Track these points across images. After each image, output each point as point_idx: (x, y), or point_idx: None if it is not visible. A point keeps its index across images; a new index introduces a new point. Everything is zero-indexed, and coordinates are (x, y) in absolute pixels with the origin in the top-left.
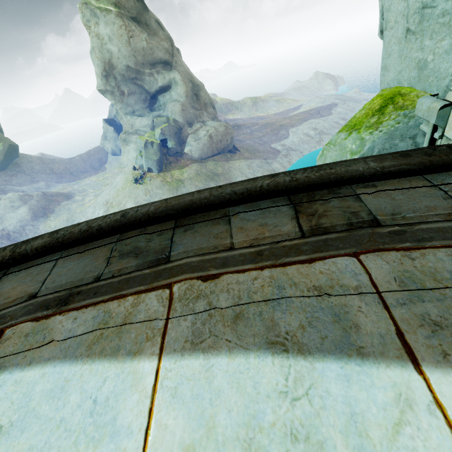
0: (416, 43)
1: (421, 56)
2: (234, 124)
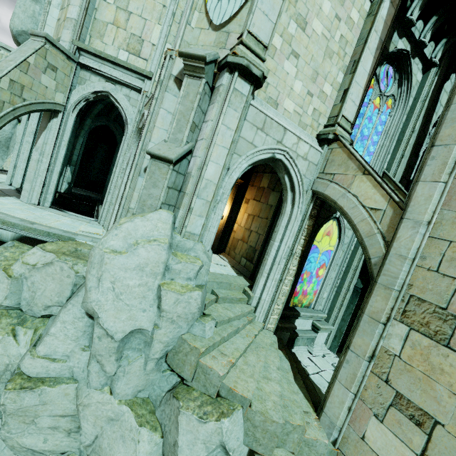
0: None
1: None
2: None
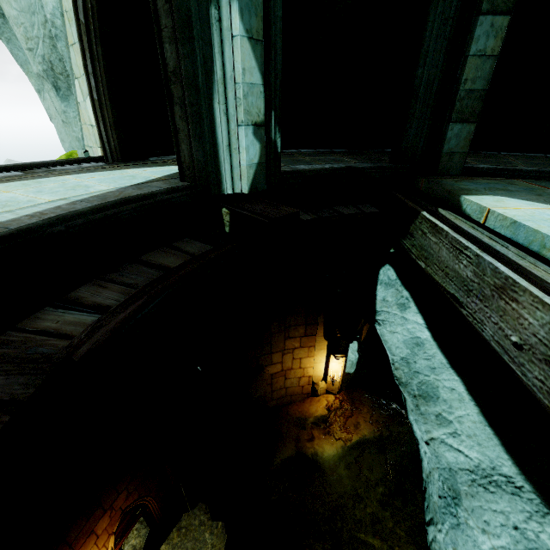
0: (70, 128)
1: (76, 135)
2: None
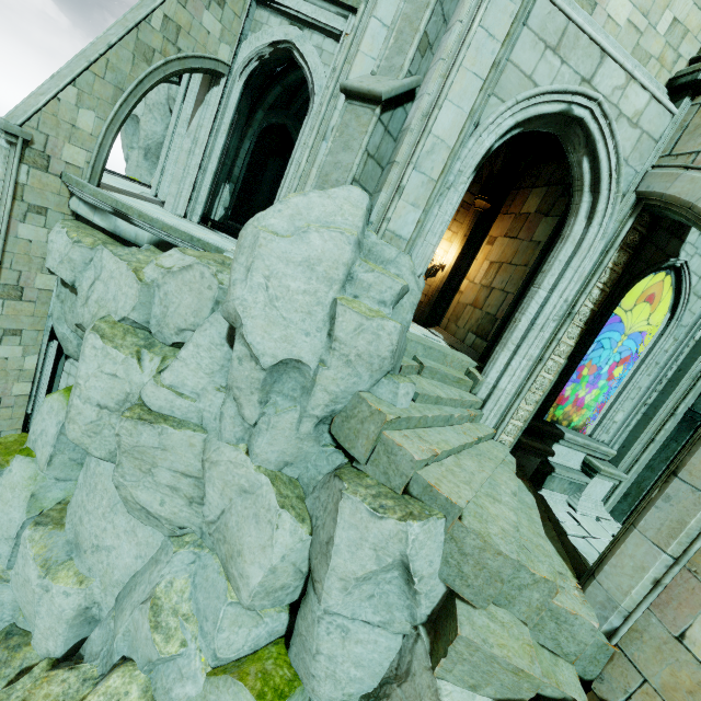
0: (140, 170)
1: (141, 173)
2: None
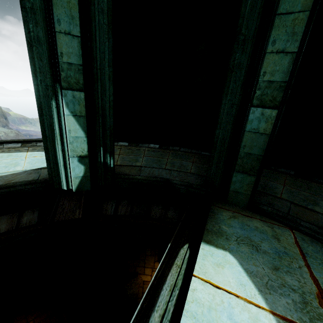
0: None
1: None
2: (26, 133)
